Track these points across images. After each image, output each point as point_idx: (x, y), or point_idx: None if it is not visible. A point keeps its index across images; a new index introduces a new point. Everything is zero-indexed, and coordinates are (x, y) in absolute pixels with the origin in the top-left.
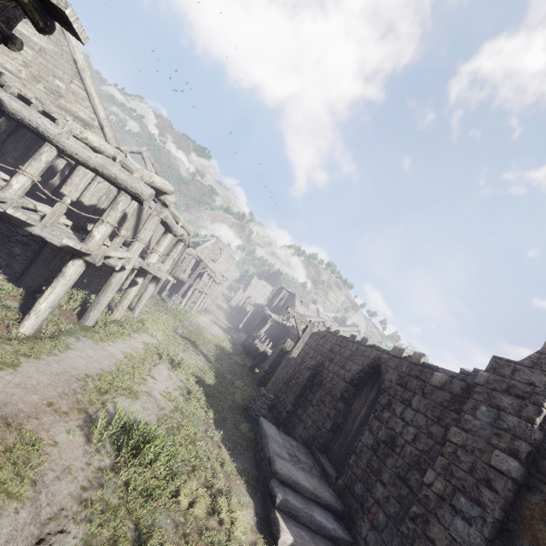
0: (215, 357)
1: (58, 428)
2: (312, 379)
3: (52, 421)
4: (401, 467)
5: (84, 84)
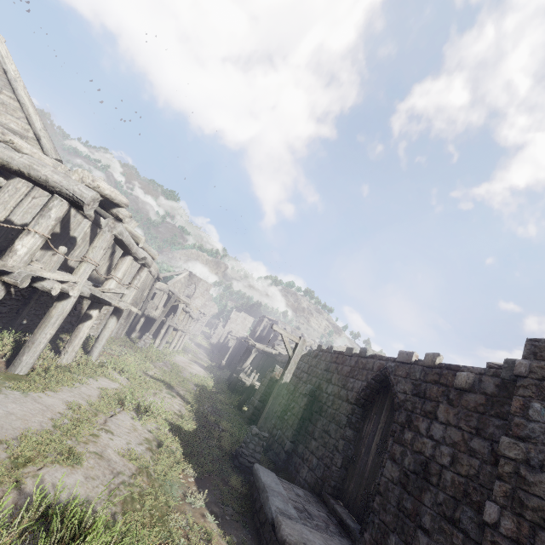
0: (195, 398)
1: None
2: (310, 406)
3: None
4: (445, 504)
5: (15, 94)
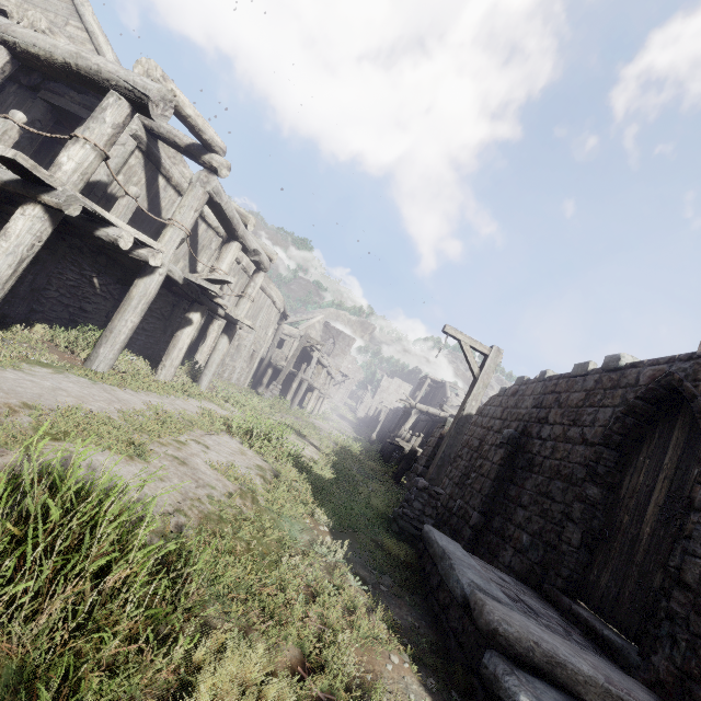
0: (334, 453)
1: None
2: (510, 461)
3: None
4: None
5: (83, 23)
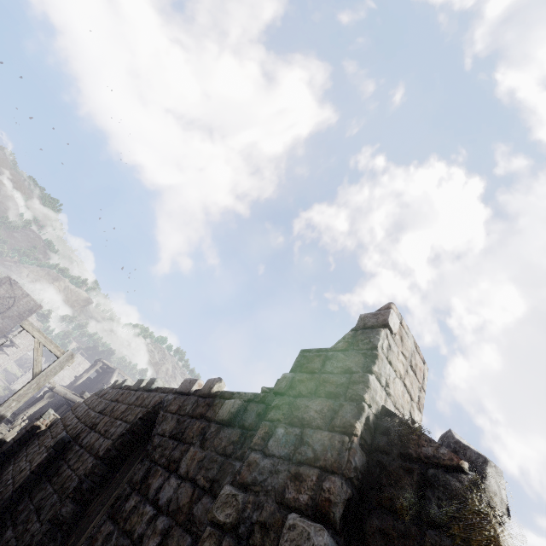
0: None
1: None
2: (46, 468)
3: None
4: None
5: None
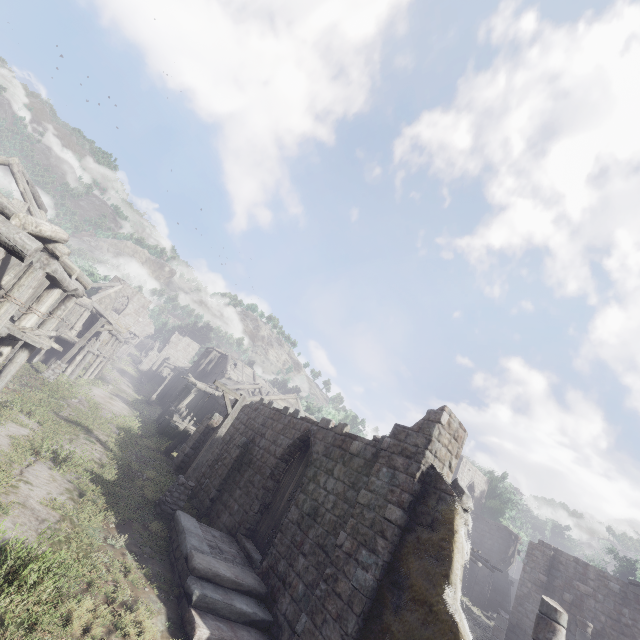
0: (117, 444)
1: None
2: (241, 458)
3: None
4: (321, 536)
5: None
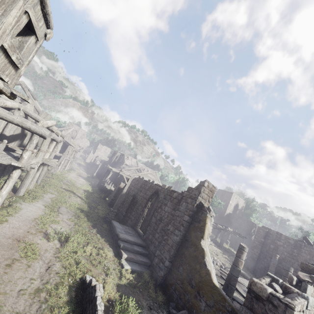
0: (85, 197)
1: (36, 239)
2: (133, 200)
3: (33, 237)
4: (163, 226)
5: None
